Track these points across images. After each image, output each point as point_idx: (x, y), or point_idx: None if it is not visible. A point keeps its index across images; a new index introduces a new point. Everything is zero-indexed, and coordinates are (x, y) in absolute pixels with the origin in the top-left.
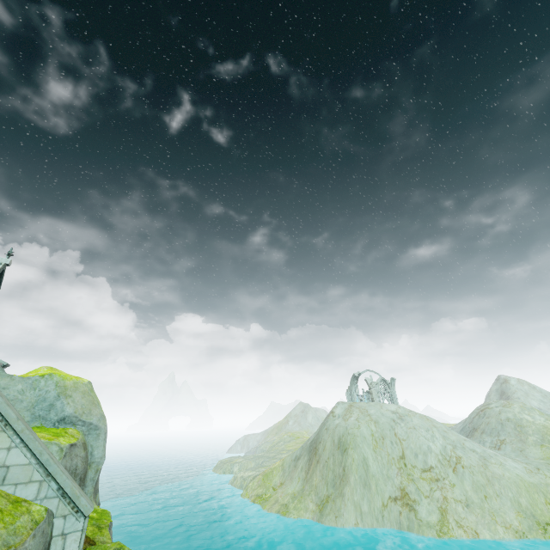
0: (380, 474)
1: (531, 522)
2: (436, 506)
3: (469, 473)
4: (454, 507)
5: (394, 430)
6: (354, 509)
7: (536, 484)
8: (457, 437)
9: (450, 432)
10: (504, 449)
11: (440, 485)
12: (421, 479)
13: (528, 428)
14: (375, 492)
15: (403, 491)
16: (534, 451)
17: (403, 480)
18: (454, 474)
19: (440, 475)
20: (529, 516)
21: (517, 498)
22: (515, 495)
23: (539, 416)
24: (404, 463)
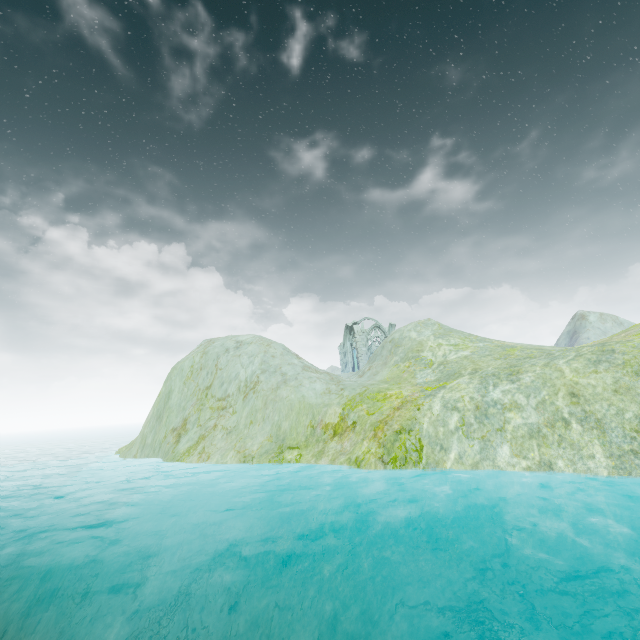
0: (177, 406)
1: (274, 447)
2: (199, 434)
3: (255, 399)
4: (215, 435)
5: (218, 359)
6: (140, 441)
7: (313, 405)
8: (282, 362)
9: (280, 357)
10: (363, 376)
11: (221, 414)
12: (209, 409)
13: (402, 347)
14: (164, 425)
15: (185, 422)
16: (383, 373)
17: (192, 411)
18: (242, 401)
19: (229, 403)
20: (278, 441)
21: (281, 421)
22: (281, 419)
23: (430, 331)
24: (206, 394)
